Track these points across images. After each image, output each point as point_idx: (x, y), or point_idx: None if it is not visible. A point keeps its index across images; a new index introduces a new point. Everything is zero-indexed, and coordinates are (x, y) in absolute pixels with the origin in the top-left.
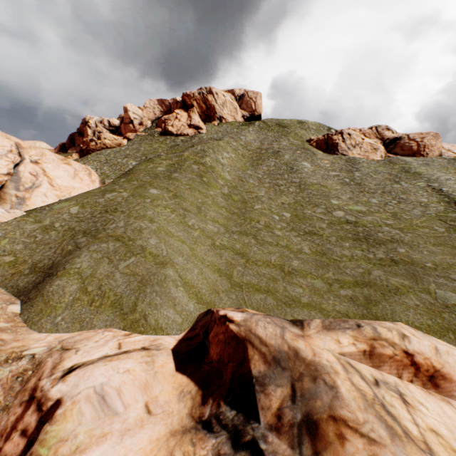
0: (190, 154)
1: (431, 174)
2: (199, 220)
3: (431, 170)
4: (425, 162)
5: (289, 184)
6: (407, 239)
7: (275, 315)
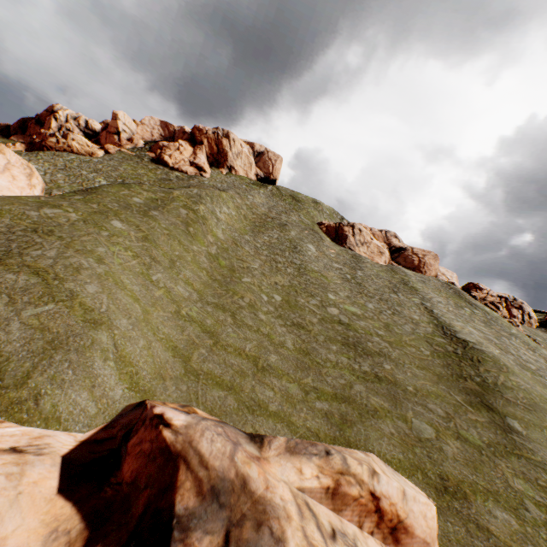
0: (182, 195)
1: (426, 293)
2: (169, 277)
3: (426, 289)
4: (423, 280)
5: (288, 264)
6: (394, 355)
7: (232, 423)
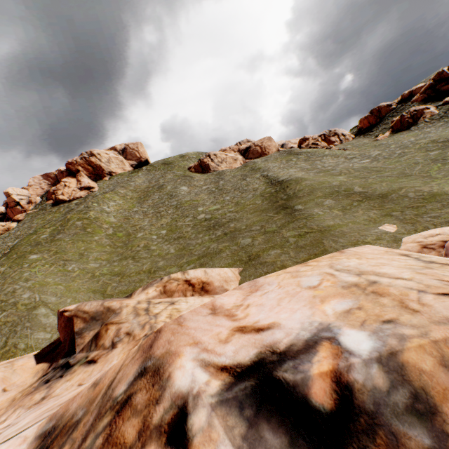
0: (74, 214)
1: (266, 166)
2: (81, 263)
3: (267, 163)
4: (266, 159)
5: (168, 208)
6: (238, 216)
7: None
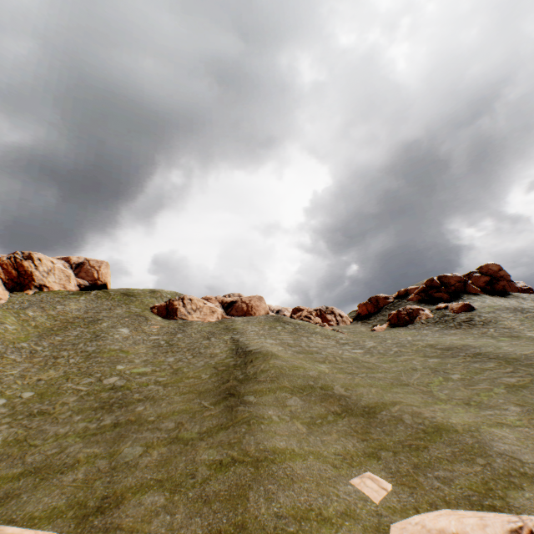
0: None
1: (244, 328)
2: None
3: (247, 325)
4: (249, 320)
5: (76, 354)
6: (161, 394)
7: None
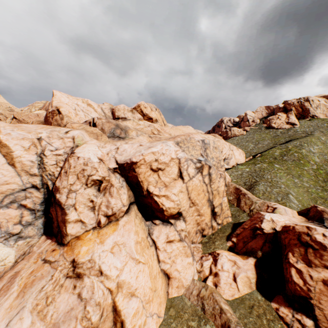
0: (292, 147)
1: None
2: (299, 180)
3: None
4: None
5: None
6: None
7: None
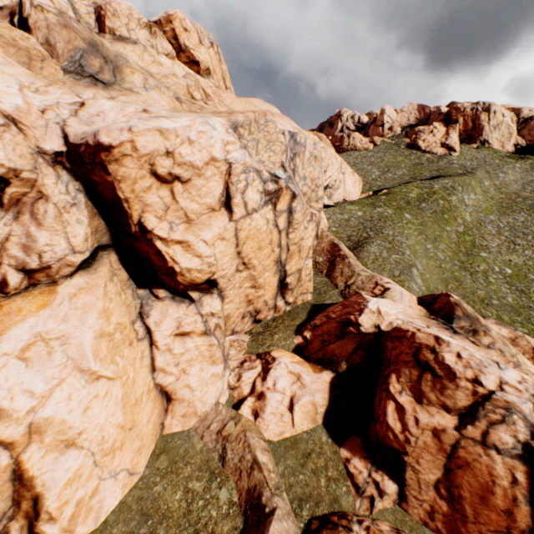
0: (439, 189)
1: None
2: (433, 247)
3: None
4: None
5: (527, 247)
6: None
7: None
